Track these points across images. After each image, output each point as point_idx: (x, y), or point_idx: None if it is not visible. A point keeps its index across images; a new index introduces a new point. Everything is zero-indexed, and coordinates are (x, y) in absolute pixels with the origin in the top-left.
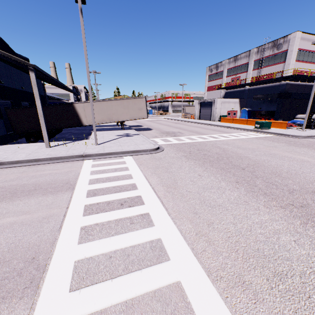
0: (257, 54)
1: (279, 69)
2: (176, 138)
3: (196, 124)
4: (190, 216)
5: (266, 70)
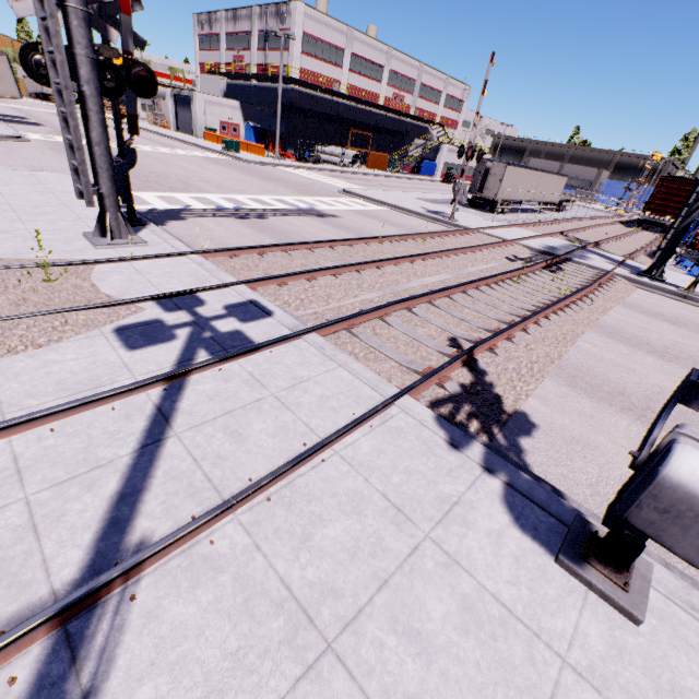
0: (261, 20)
1: (285, 61)
2: None
3: (153, 136)
4: (3, 159)
5: (272, 57)
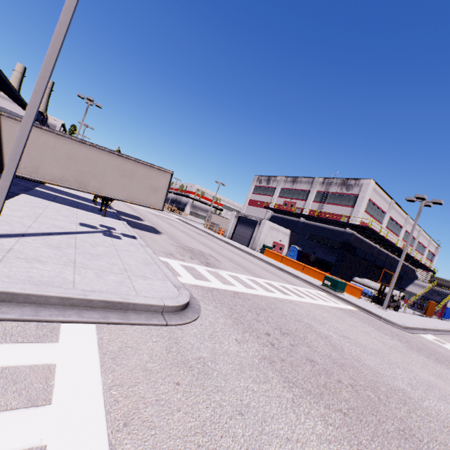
0: (322, 185)
1: (345, 213)
2: (215, 272)
3: (230, 247)
4: None
5: (329, 208)
